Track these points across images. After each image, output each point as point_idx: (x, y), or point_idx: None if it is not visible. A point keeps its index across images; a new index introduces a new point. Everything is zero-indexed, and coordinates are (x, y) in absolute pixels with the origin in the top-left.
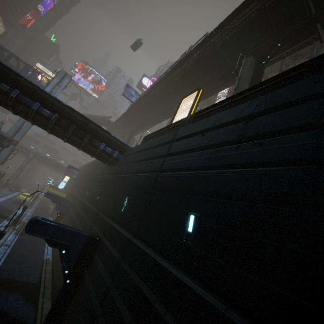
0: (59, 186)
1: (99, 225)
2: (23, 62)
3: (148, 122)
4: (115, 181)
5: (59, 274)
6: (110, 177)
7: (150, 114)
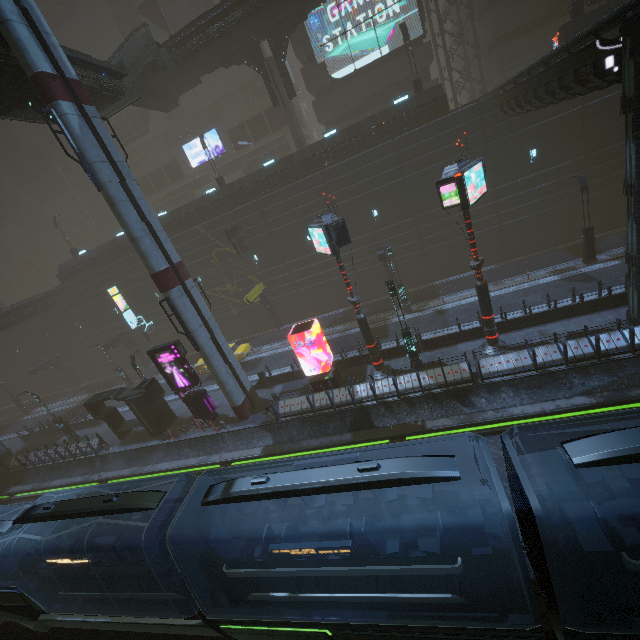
0: (130, 325)
1: (614, 155)
2: None
3: None
4: (582, 116)
5: (555, 236)
6: (550, 122)
7: None
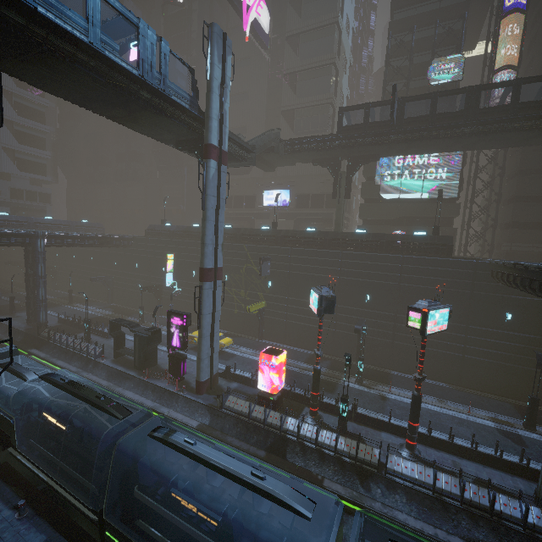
0: (166, 283)
1: None
2: (128, 17)
3: (393, 154)
4: None
5: (509, 389)
6: (530, 300)
7: (422, 148)
